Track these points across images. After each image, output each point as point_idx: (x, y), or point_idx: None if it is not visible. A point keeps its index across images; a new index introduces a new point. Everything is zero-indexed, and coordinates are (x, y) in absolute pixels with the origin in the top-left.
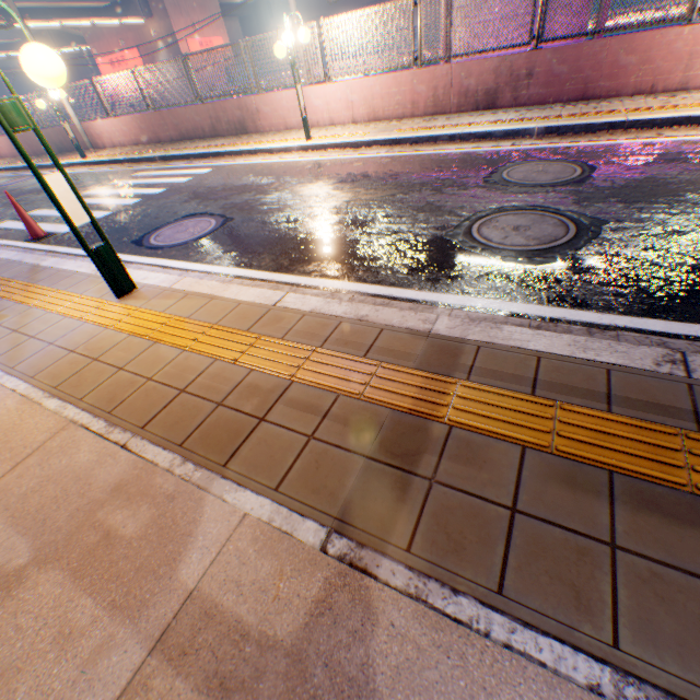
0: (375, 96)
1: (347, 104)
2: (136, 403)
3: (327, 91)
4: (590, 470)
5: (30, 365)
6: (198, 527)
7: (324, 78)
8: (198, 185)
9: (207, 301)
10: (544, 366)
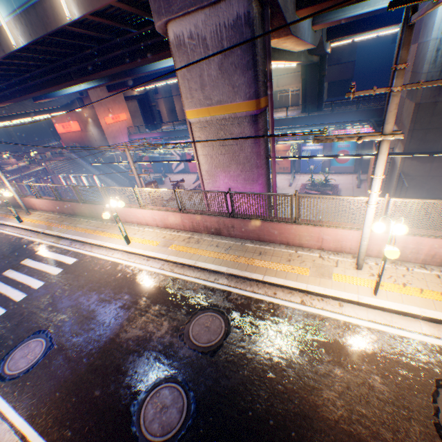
0: (166, 219)
1: (153, 219)
2: None
3: (143, 212)
4: None
5: None
6: None
7: (140, 207)
8: (60, 282)
9: None
10: None
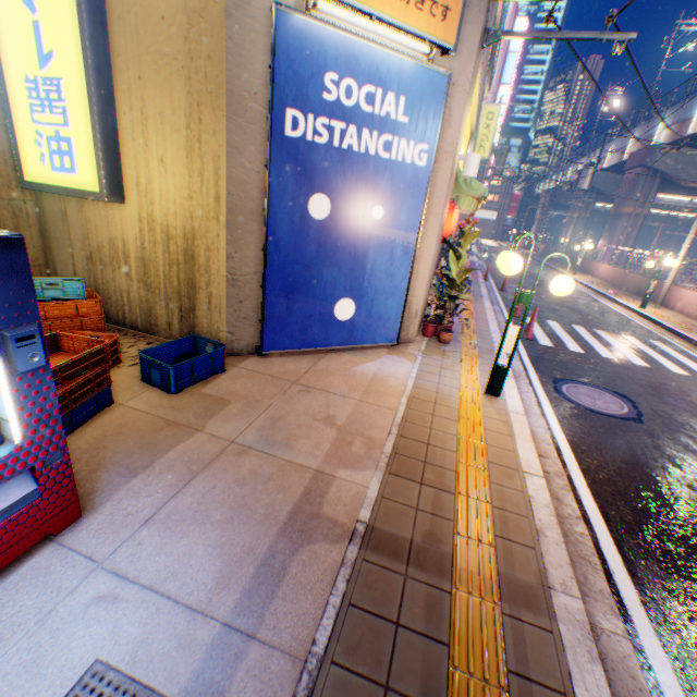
0: None
1: None
2: (414, 427)
3: None
4: (441, 694)
5: (421, 382)
6: (359, 470)
7: None
8: (677, 382)
9: (505, 433)
10: (551, 694)
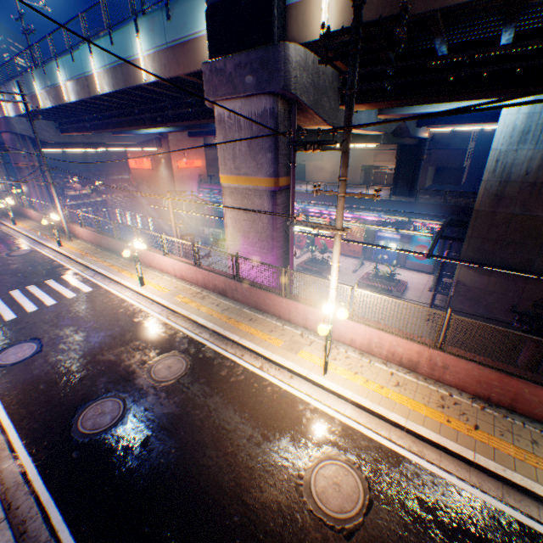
0: (183, 270)
1: (173, 268)
2: None
3: (166, 259)
4: None
5: None
6: None
7: (164, 254)
8: (70, 305)
9: None
10: None
